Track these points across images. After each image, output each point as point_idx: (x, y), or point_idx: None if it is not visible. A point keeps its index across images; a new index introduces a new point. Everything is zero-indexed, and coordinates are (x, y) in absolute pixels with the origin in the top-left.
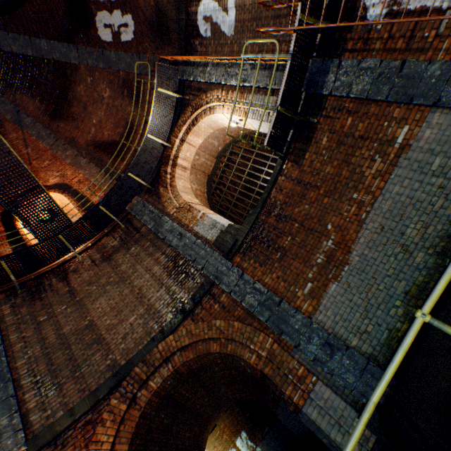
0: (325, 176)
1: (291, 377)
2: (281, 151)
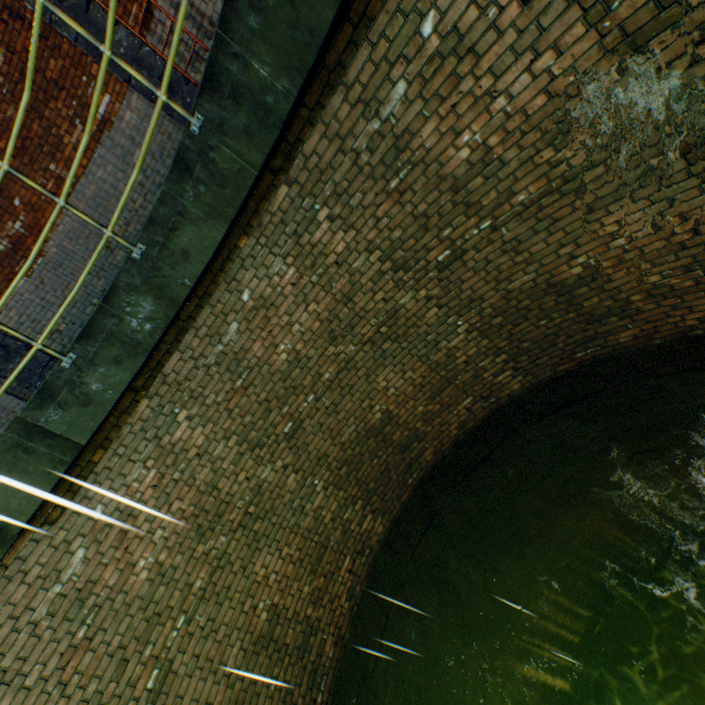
0: (8, 122)
1: None
2: None
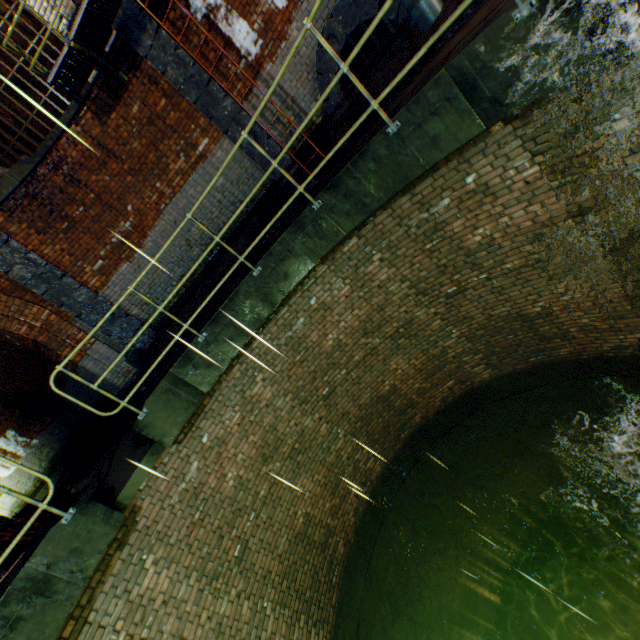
0: (133, 152)
1: (70, 341)
2: (79, 92)
